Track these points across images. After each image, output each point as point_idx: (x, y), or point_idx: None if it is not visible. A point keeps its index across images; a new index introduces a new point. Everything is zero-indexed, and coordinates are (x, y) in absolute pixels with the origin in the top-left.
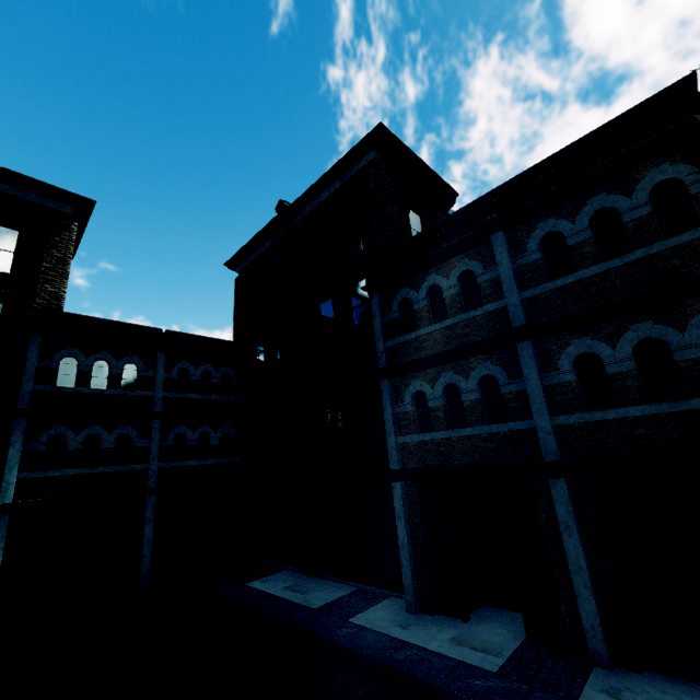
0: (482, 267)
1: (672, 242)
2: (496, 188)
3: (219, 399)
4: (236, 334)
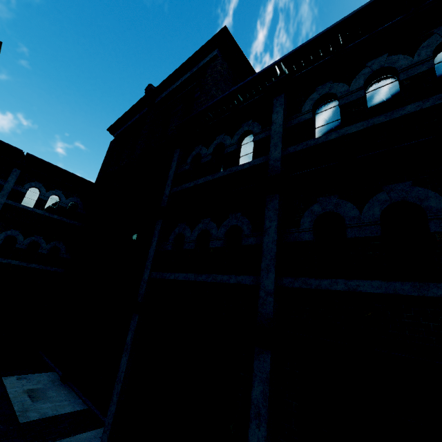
0: (261, 127)
1: None
2: (287, 54)
3: (60, 220)
4: (98, 178)
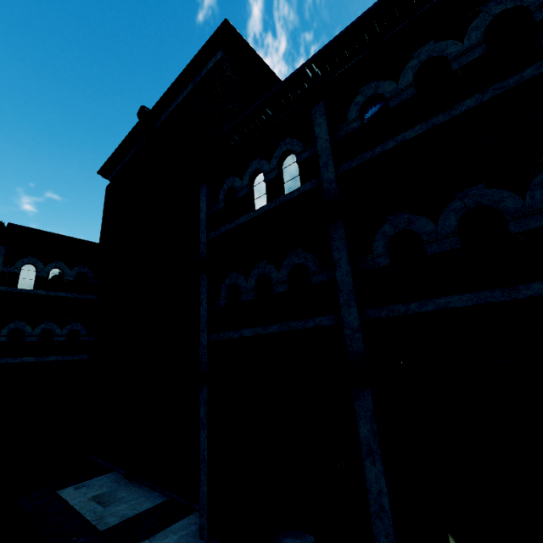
0: (302, 145)
1: (511, 81)
2: (317, 52)
3: (70, 297)
4: (102, 236)
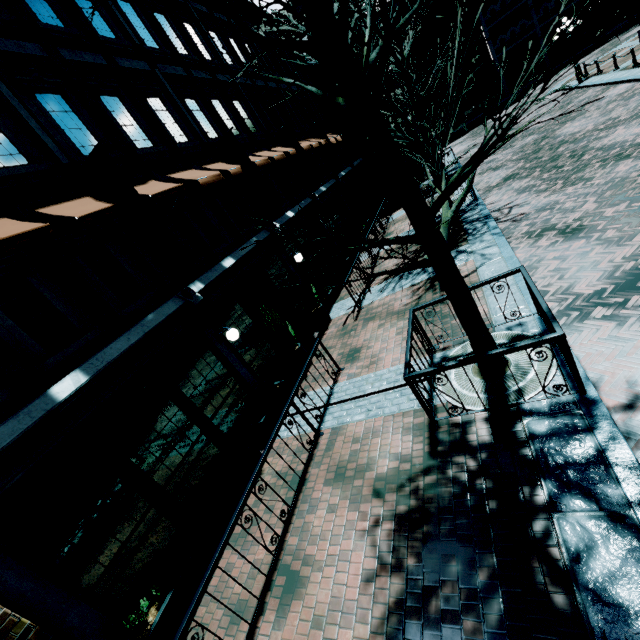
0: None
1: None
2: None
3: None
4: None
